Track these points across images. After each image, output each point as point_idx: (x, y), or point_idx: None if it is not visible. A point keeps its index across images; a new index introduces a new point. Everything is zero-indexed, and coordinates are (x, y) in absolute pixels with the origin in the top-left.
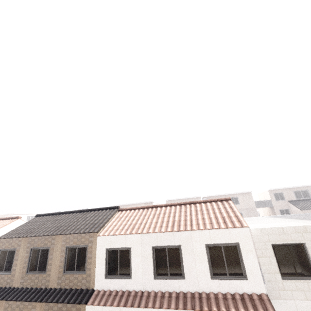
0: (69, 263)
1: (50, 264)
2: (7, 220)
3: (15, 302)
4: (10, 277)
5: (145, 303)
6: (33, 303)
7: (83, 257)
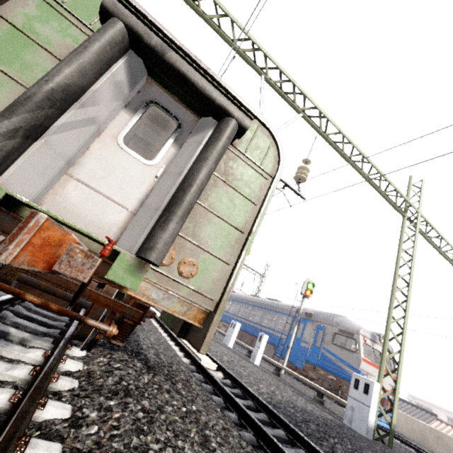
0: None
1: None
2: None
3: None
4: None
5: None
6: None
7: None
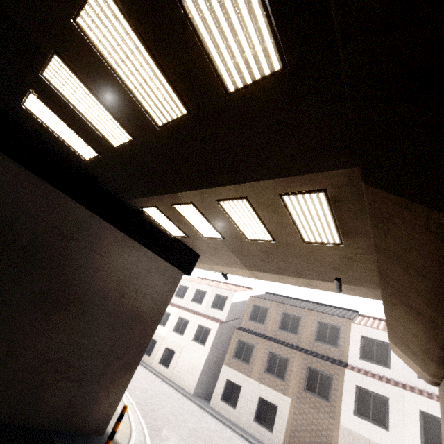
0: (320, 335)
1: (301, 329)
2: (242, 287)
3: (276, 344)
4: (263, 327)
5: (409, 389)
6: (292, 350)
7: (335, 335)
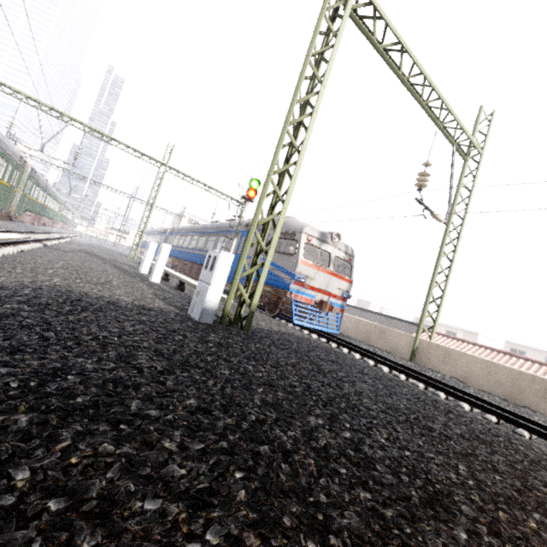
0: None
1: None
2: None
3: None
4: None
5: None
6: None
7: None
